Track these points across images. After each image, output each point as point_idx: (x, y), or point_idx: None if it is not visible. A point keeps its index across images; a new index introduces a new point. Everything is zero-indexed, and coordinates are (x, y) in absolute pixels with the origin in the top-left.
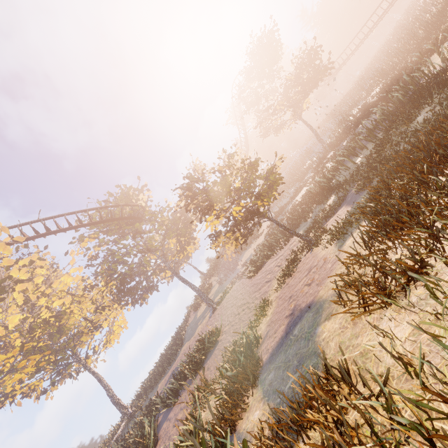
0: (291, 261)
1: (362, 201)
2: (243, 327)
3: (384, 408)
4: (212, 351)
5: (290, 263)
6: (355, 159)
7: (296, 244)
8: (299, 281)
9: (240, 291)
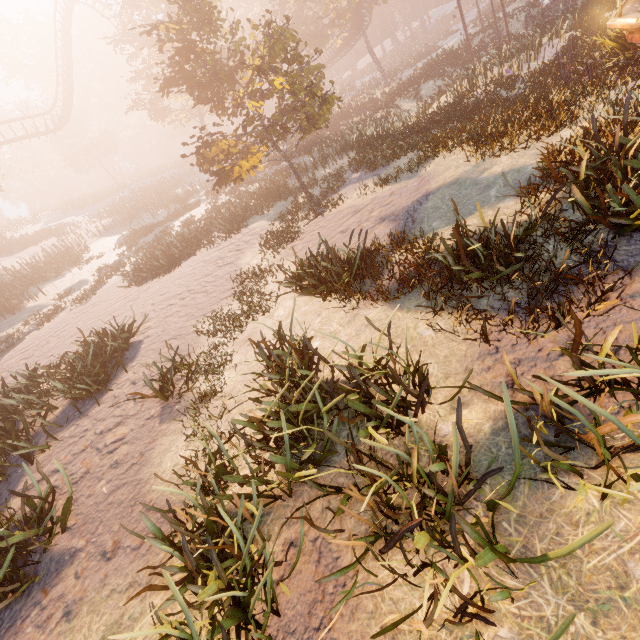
0: (277, 235)
1: (418, 155)
2: (214, 305)
3: (636, 105)
4: (131, 353)
5: (280, 235)
6: (316, 172)
7: (264, 229)
8: (343, 223)
9: (118, 303)
